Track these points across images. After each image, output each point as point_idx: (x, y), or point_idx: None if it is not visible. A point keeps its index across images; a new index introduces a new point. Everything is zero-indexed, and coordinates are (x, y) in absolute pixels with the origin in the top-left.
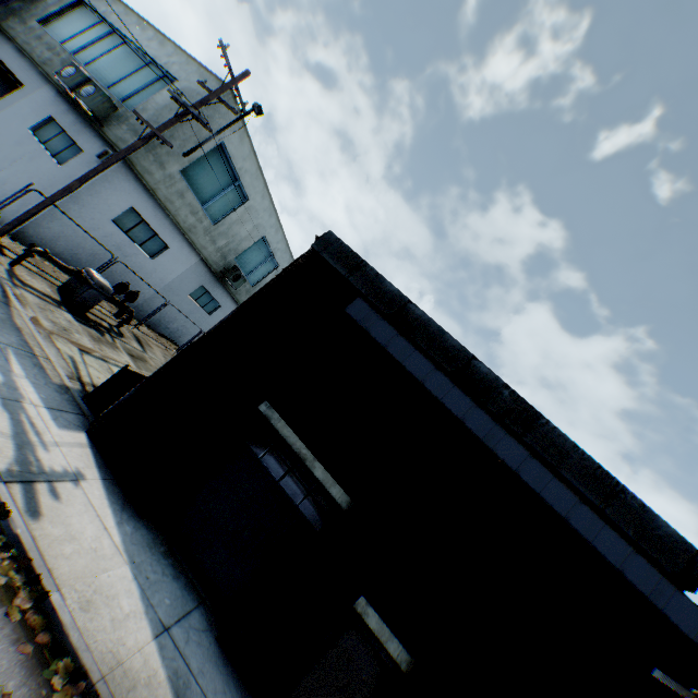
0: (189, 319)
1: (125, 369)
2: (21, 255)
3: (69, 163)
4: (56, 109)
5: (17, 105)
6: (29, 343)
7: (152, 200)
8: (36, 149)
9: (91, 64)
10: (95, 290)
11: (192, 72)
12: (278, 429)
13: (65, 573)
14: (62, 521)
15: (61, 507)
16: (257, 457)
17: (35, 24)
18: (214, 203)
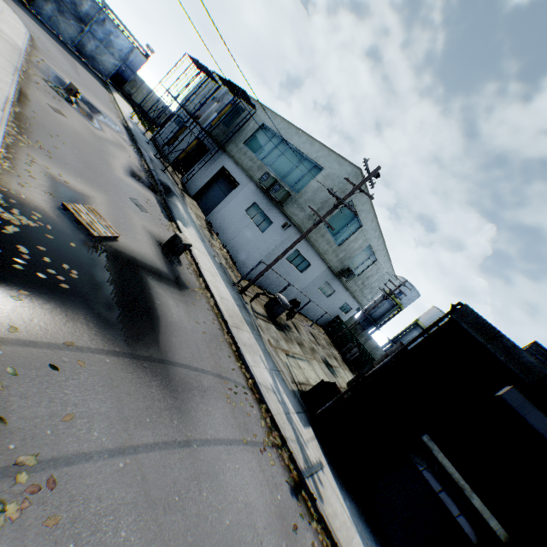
0: (320, 307)
1: (321, 382)
2: (253, 296)
3: (266, 230)
4: (256, 197)
5: (237, 196)
6: (274, 362)
7: (306, 242)
8: (249, 223)
9: (271, 164)
10: (282, 307)
11: (332, 160)
12: (438, 458)
13: (342, 540)
14: (329, 501)
15: (325, 490)
16: (419, 469)
17: (241, 145)
18: (340, 234)
